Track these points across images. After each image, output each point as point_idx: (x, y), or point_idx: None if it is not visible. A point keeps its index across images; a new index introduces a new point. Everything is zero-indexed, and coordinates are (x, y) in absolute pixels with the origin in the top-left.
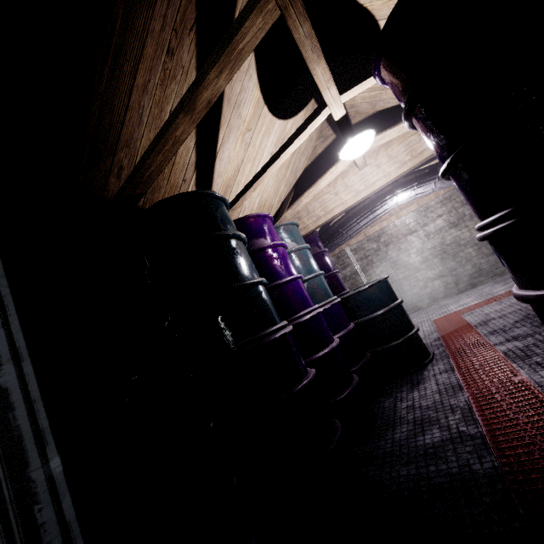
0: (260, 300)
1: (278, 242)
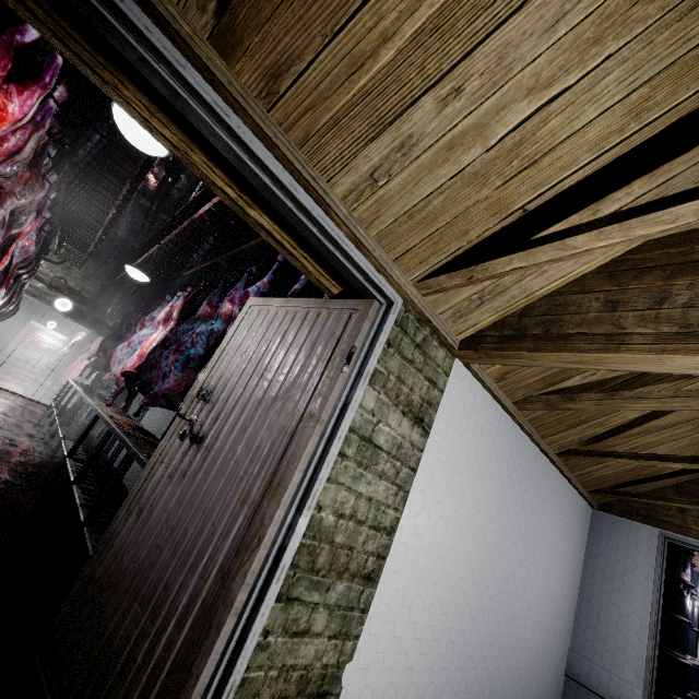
0: (685, 634)
1: (693, 592)
